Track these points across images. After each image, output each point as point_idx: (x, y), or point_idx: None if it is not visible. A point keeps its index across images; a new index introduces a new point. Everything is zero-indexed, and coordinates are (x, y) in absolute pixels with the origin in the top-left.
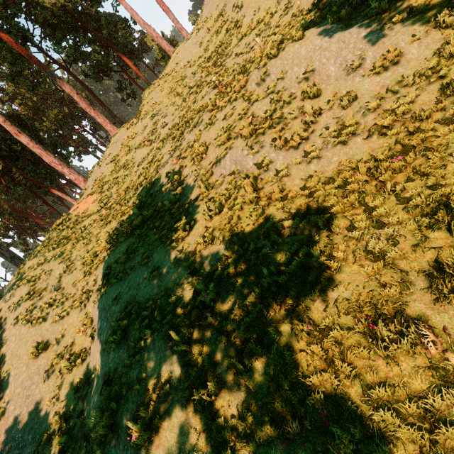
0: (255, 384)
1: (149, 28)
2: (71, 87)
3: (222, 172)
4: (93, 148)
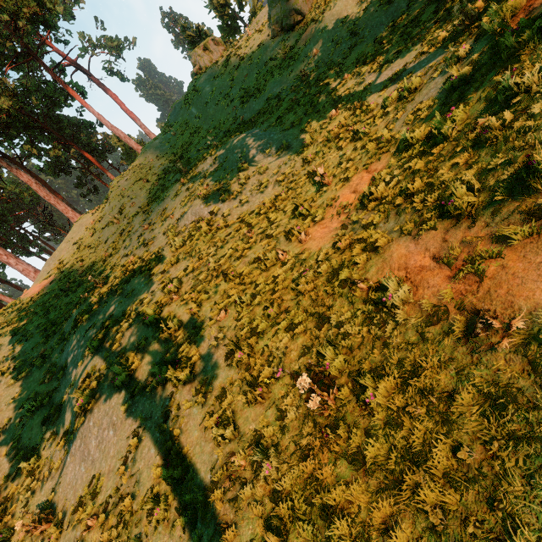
0: (203, 312)
1: (117, 130)
2: (29, 177)
3: (186, 223)
4: (40, 248)
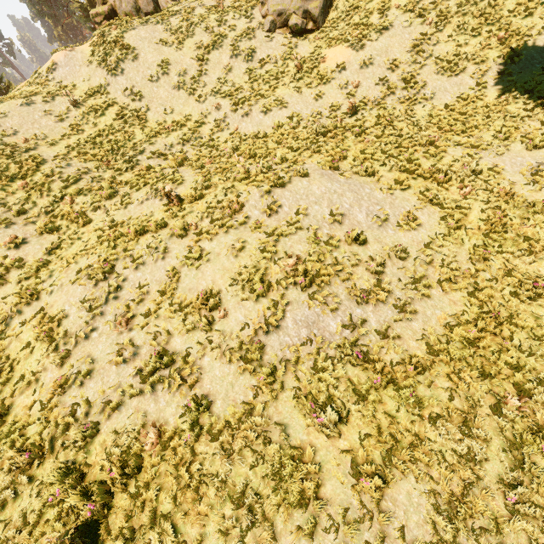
0: None
1: None
2: None
3: (284, 341)
4: None
